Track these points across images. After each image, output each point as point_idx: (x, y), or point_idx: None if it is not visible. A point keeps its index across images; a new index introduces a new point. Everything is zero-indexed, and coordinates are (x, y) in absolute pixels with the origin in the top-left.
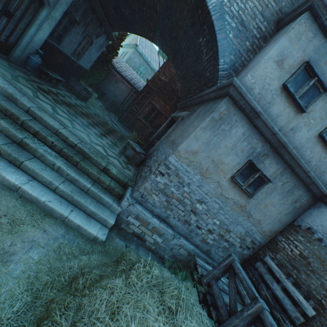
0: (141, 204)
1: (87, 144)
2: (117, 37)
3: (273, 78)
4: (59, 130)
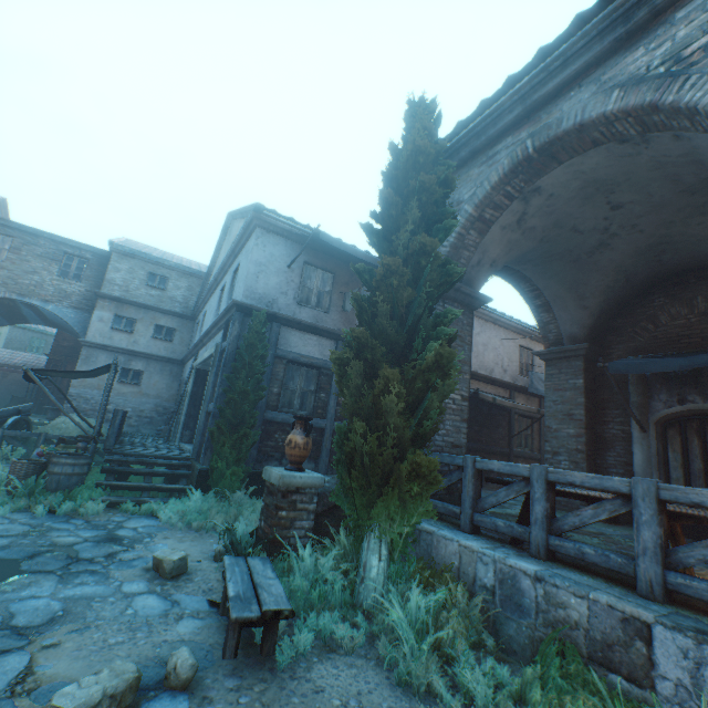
0: None
1: None
2: None
3: (104, 327)
4: None
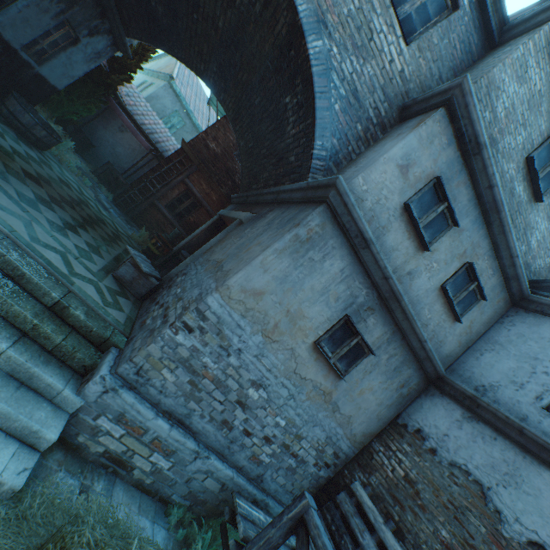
0: (134, 389)
1: (21, 244)
2: (136, 50)
3: (393, 190)
4: None
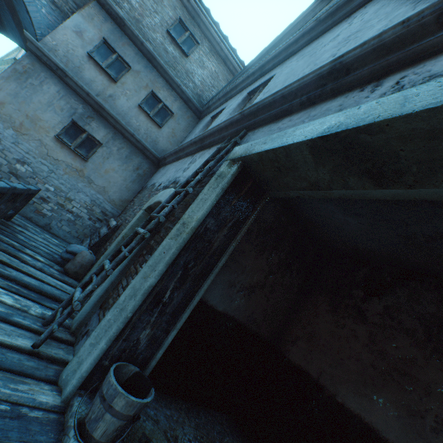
0: None
1: None
2: None
3: (77, 46)
4: None
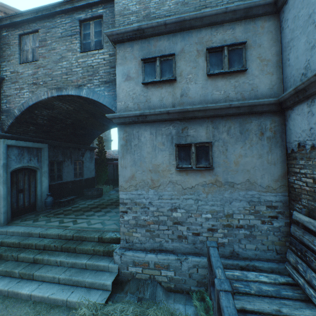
0: (131, 249)
1: (84, 229)
2: (98, 144)
3: (133, 88)
4: (59, 234)
